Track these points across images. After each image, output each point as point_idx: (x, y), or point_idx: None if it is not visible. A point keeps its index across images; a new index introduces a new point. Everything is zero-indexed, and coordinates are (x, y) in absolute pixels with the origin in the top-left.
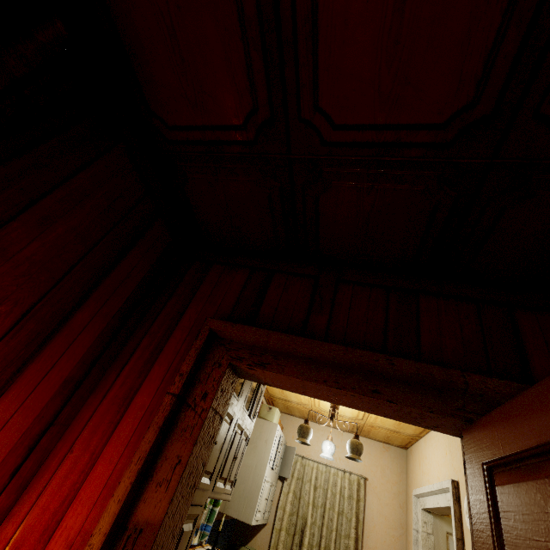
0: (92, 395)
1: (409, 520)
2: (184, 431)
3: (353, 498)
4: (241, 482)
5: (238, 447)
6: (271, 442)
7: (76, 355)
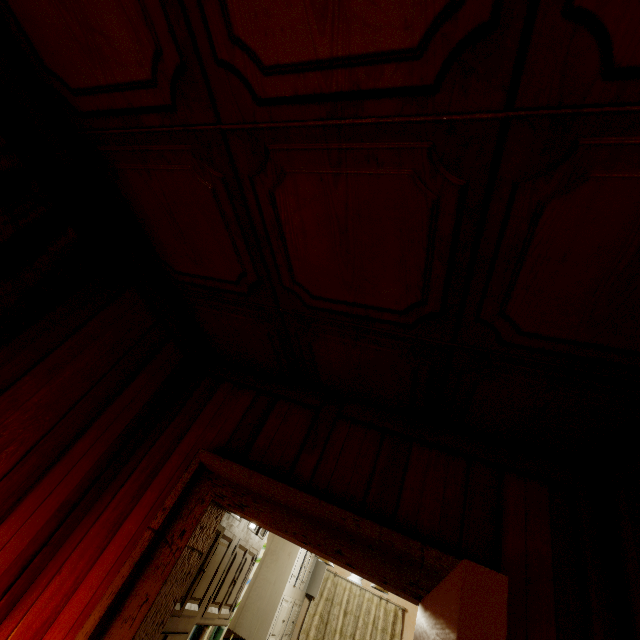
0: (87, 516)
1: None
2: (157, 569)
3: (387, 632)
4: (256, 598)
5: (239, 569)
6: (294, 555)
7: (75, 480)
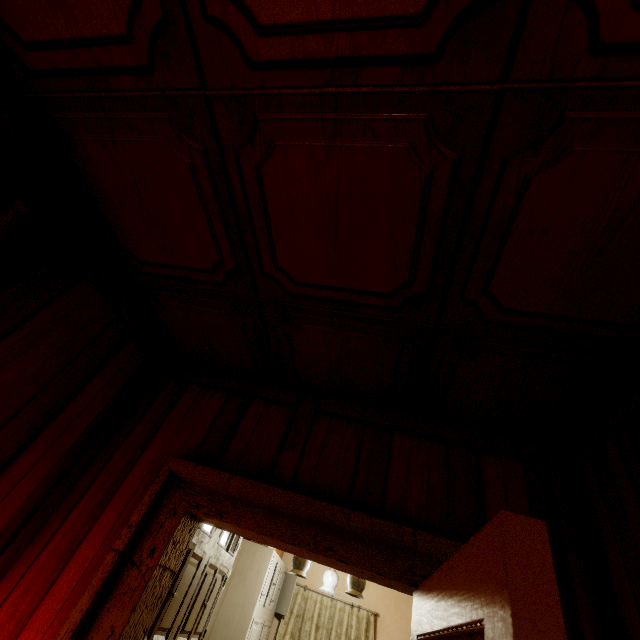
0: (30, 546)
1: None
2: (123, 595)
3: None
4: (223, 625)
5: (209, 590)
6: (263, 572)
7: (15, 503)
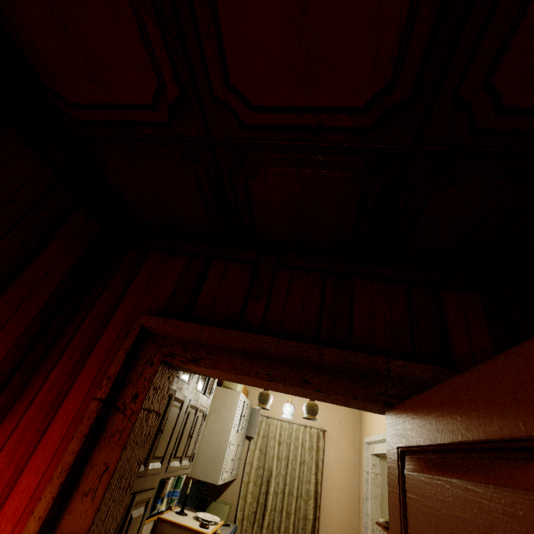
0: (17, 403)
1: (362, 462)
2: (112, 437)
3: (313, 449)
4: (207, 448)
5: (193, 425)
6: (234, 409)
7: None
